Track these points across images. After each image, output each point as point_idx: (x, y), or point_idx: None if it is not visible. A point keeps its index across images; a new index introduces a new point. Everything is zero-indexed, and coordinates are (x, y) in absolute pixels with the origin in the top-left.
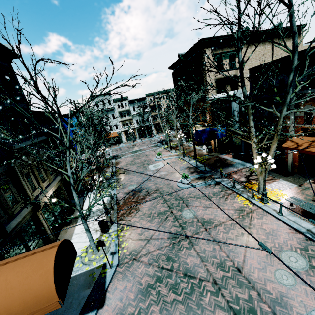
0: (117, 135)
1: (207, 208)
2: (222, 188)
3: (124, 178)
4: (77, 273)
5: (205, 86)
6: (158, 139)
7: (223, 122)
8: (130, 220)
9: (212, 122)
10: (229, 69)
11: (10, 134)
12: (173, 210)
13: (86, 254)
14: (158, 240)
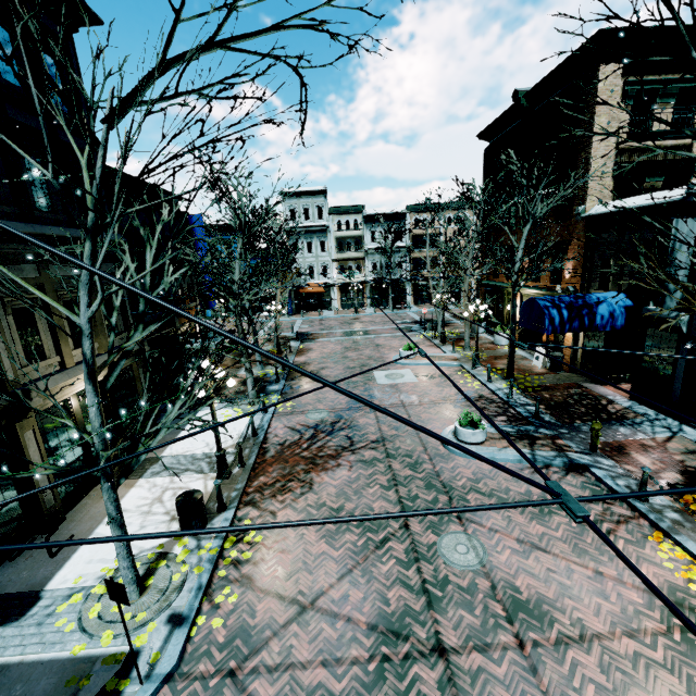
0: (323, 290)
1: (532, 551)
2: (594, 489)
3: (304, 389)
4: (44, 655)
5: (582, 176)
6: (416, 316)
7: (618, 288)
8: (273, 514)
9: (580, 285)
10: (674, 129)
11: (2, 193)
12: (412, 520)
13: (105, 591)
14: (333, 623)
